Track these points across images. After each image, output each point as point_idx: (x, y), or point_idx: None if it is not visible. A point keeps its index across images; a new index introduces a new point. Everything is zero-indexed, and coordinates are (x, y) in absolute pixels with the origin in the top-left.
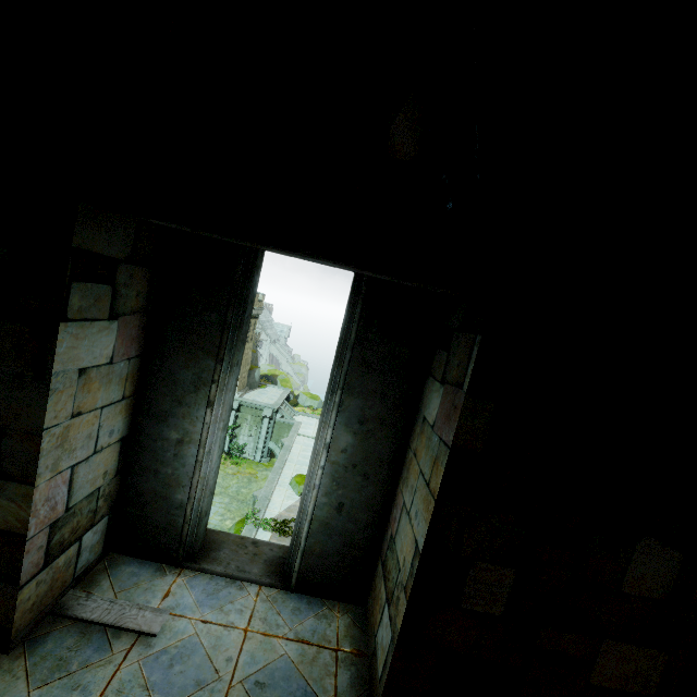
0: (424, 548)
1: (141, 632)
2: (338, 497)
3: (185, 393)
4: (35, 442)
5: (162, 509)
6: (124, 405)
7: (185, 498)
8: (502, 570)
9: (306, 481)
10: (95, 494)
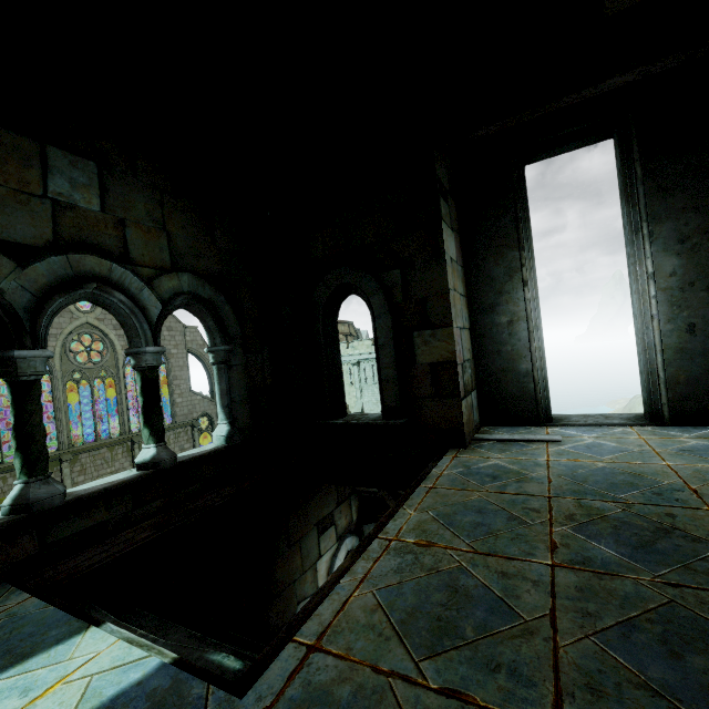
0: None
1: (546, 440)
2: (684, 319)
3: (502, 284)
4: (446, 298)
5: (512, 380)
6: (465, 302)
7: (529, 366)
8: None
9: (639, 321)
10: (469, 364)
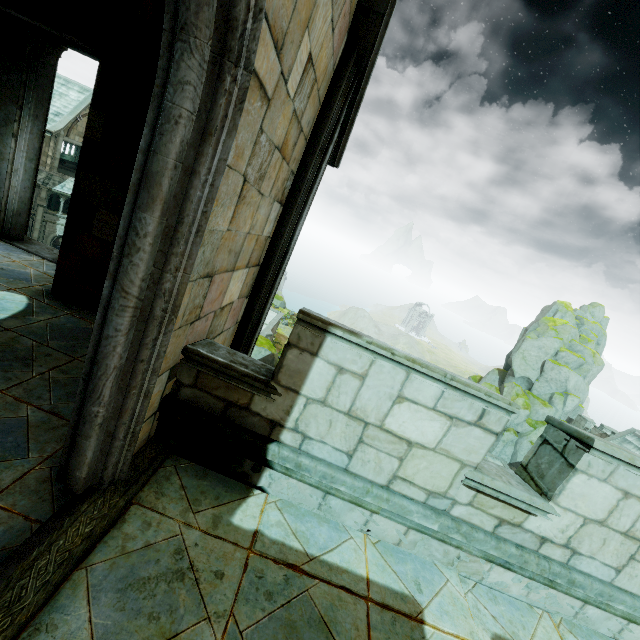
0: (72, 195)
1: None
2: None
3: (0, 127)
4: None
5: None
6: None
7: (2, 196)
8: (112, 215)
9: None
10: None
